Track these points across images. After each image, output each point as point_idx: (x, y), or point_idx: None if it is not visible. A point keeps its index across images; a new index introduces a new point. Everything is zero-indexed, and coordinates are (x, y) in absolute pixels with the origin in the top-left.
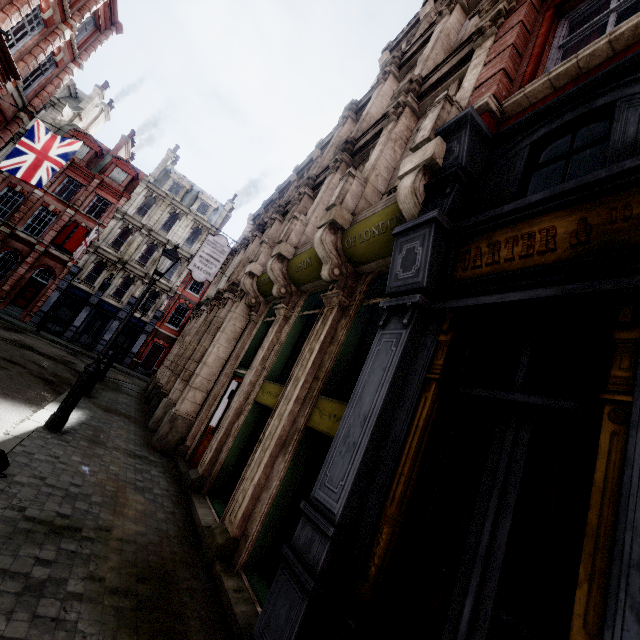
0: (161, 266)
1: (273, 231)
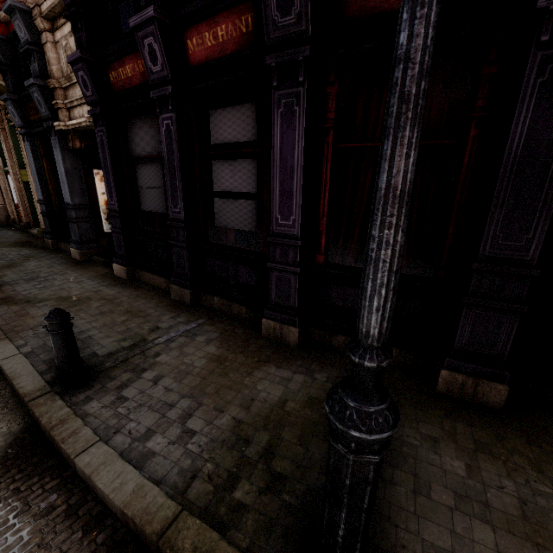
0: None
1: None
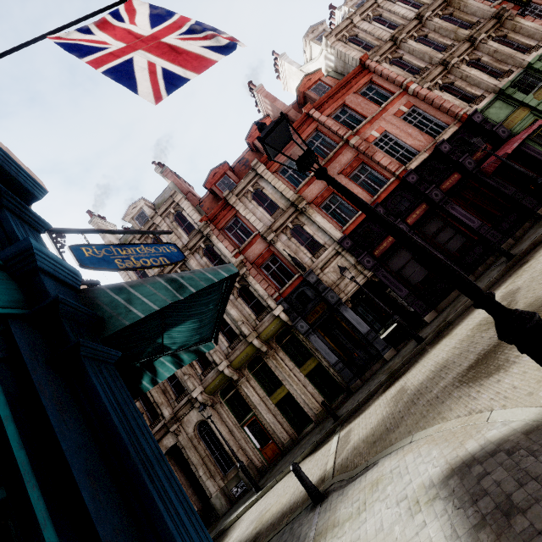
0: None
1: None
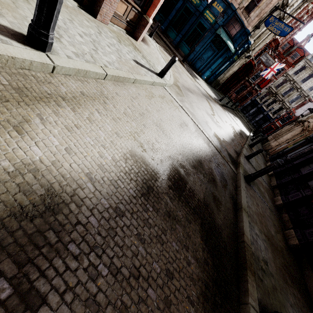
0: (290, 98)
1: None
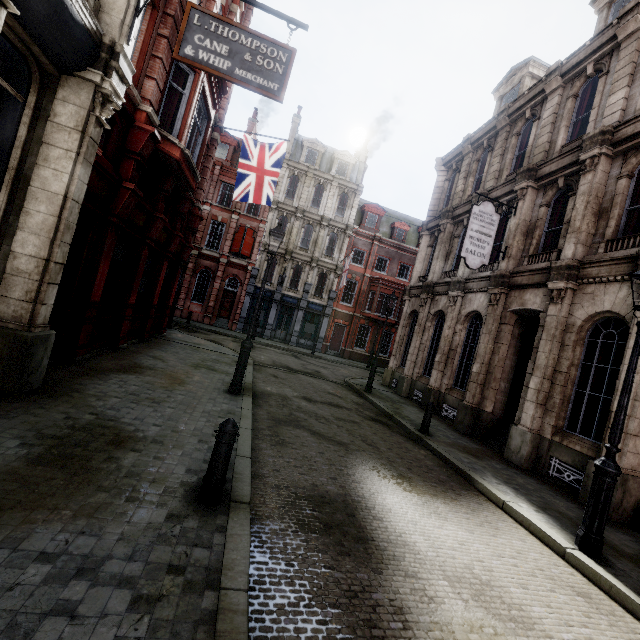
0: (321, 246)
1: (600, 175)
